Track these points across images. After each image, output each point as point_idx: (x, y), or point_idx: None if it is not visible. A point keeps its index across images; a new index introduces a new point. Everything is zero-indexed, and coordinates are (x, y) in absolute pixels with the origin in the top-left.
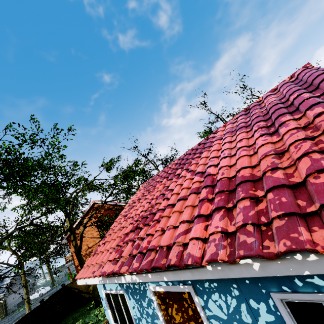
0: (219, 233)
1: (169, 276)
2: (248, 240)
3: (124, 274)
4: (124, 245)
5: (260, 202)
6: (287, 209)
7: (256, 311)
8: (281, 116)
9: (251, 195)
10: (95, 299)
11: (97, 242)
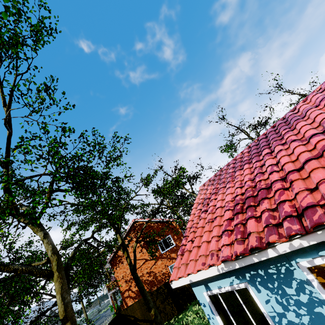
0: None
1: None
2: None
3: (272, 245)
4: (239, 226)
5: None
6: None
7: None
8: None
9: None
10: None
11: (141, 264)
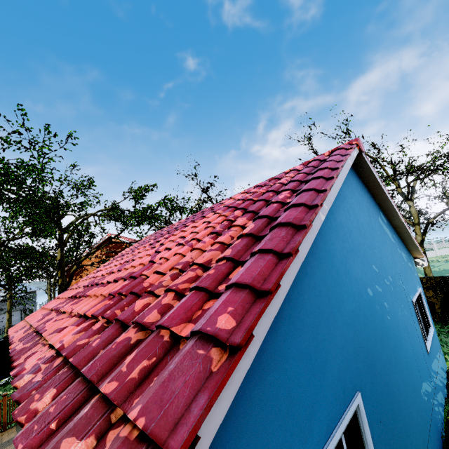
0: (56, 350)
1: None
2: (36, 377)
3: None
4: (51, 313)
5: None
6: (77, 358)
7: None
8: (246, 214)
9: (111, 316)
10: None
11: None
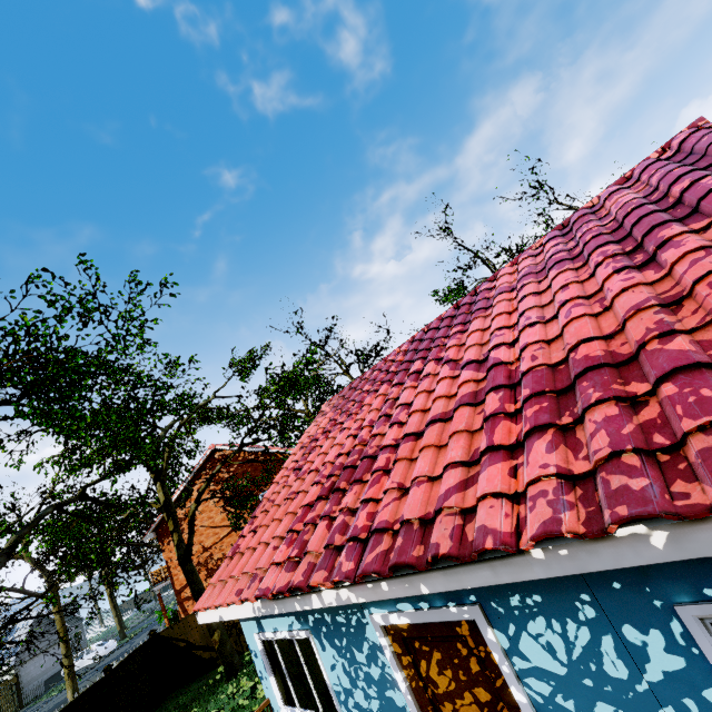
0: (553, 477)
1: (434, 582)
2: (634, 484)
3: (318, 588)
4: (307, 529)
5: (642, 407)
6: None
7: (640, 651)
8: (659, 227)
9: (618, 392)
10: (227, 662)
11: (223, 536)
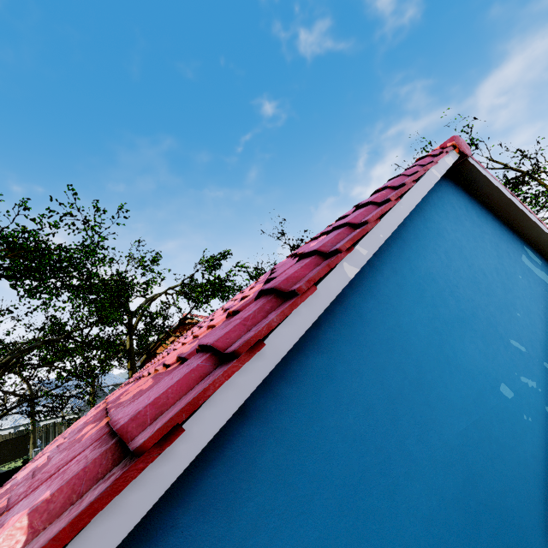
0: None
1: None
2: None
3: None
4: None
5: None
6: None
7: None
8: None
9: None
10: None
11: None
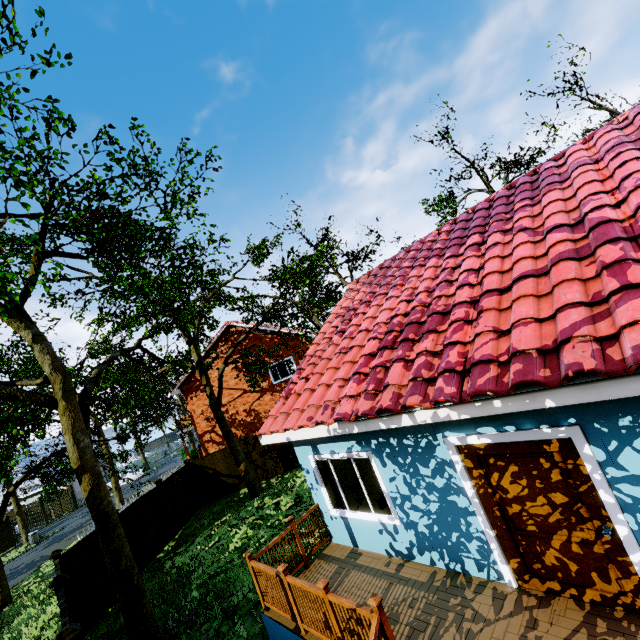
0: None
1: (565, 396)
2: None
3: (410, 410)
4: (379, 370)
5: None
6: None
7: None
8: None
9: None
10: (251, 486)
11: (236, 396)
